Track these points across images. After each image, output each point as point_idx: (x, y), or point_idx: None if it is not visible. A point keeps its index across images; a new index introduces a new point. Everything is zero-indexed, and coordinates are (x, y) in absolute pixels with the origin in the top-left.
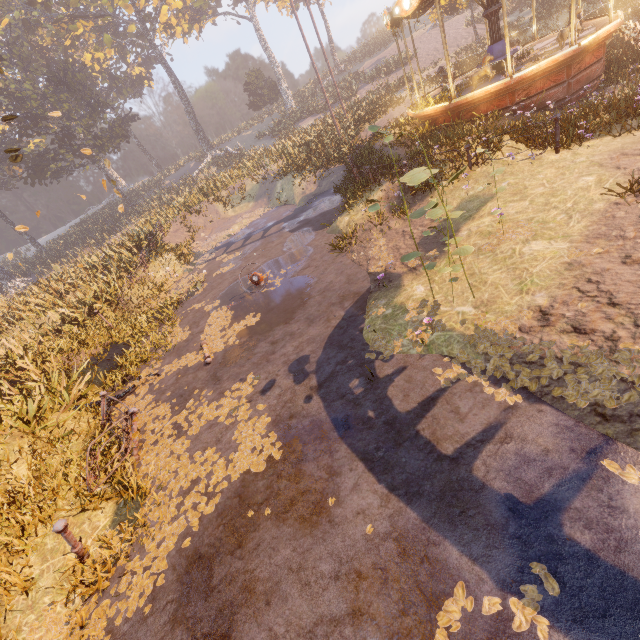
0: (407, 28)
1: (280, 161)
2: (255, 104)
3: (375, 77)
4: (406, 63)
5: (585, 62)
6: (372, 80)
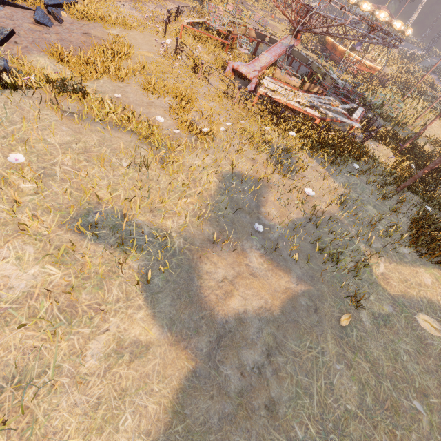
0: None
1: None
2: None
3: None
4: None
5: (336, 53)
6: None
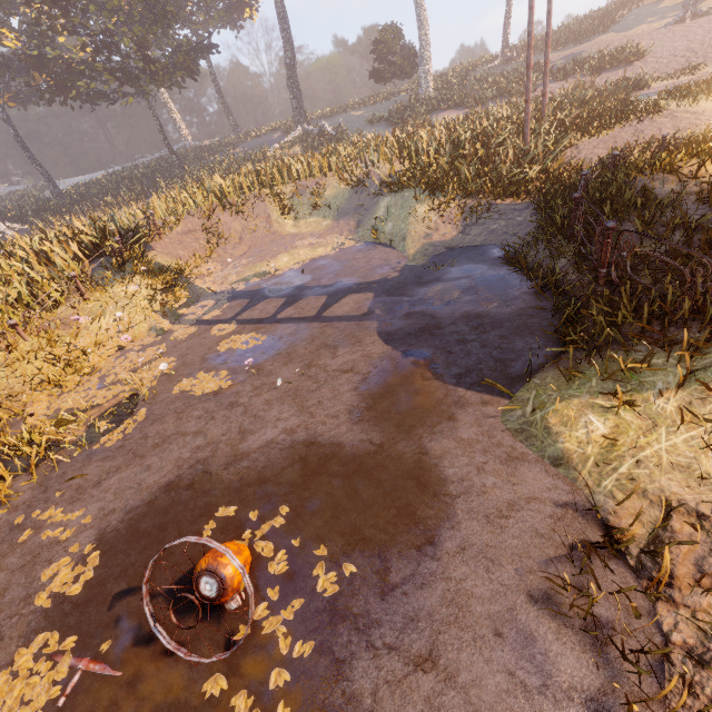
0: (625, 20)
1: (396, 161)
2: (379, 74)
3: (569, 73)
4: (631, 61)
5: None
6: (565, 76)
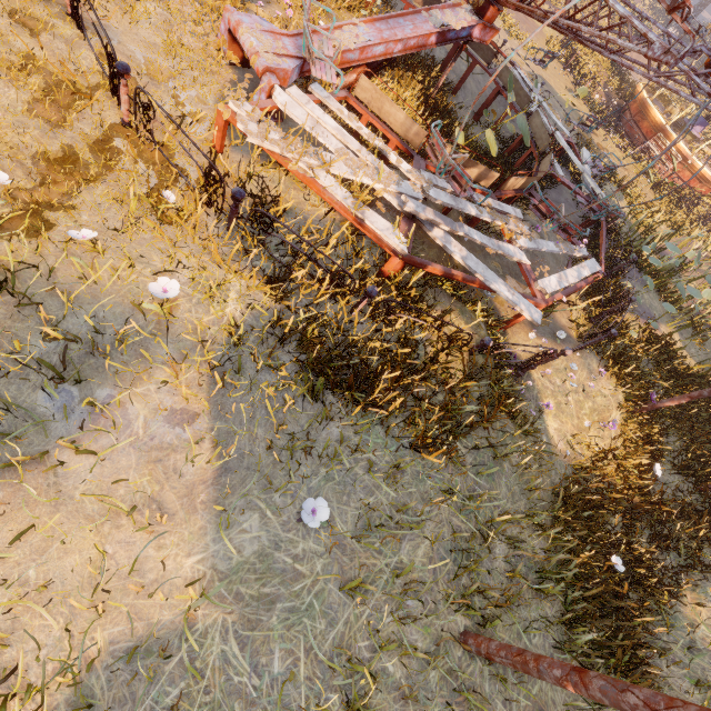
0: None
1: None
2: None
3: None
4: None
5: (643, 124)
6: None
